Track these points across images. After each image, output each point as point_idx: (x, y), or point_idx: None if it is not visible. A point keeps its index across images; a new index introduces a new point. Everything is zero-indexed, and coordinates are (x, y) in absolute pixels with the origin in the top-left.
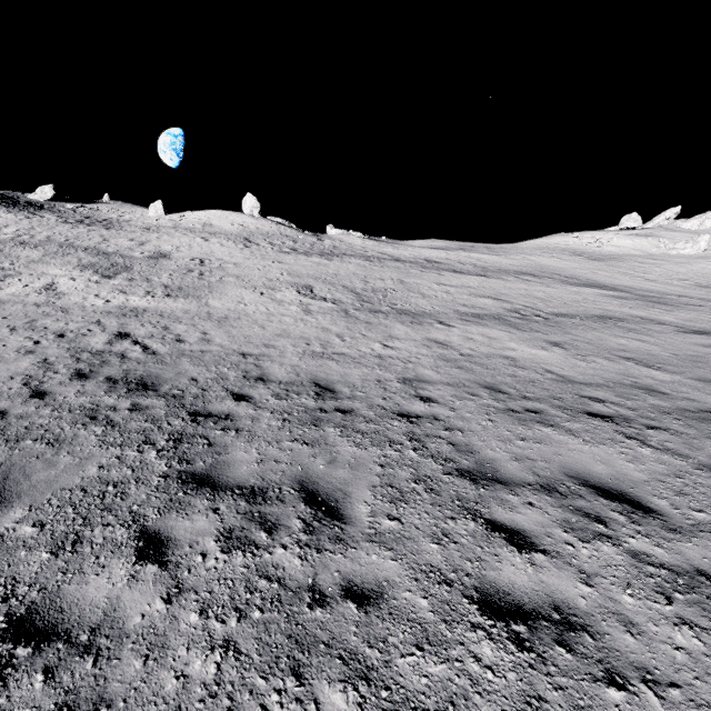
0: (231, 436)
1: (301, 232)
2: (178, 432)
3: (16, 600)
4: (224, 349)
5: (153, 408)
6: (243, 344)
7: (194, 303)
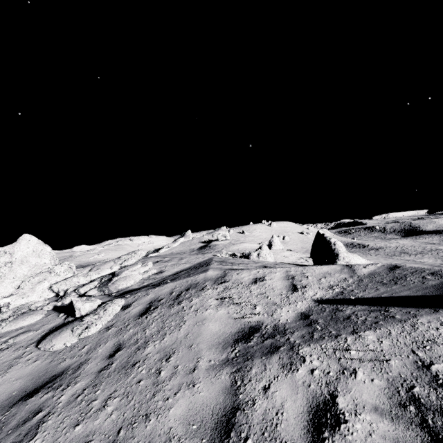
0: None
1: None
2: None
3: None
4: None
5: None
6: None
7: None
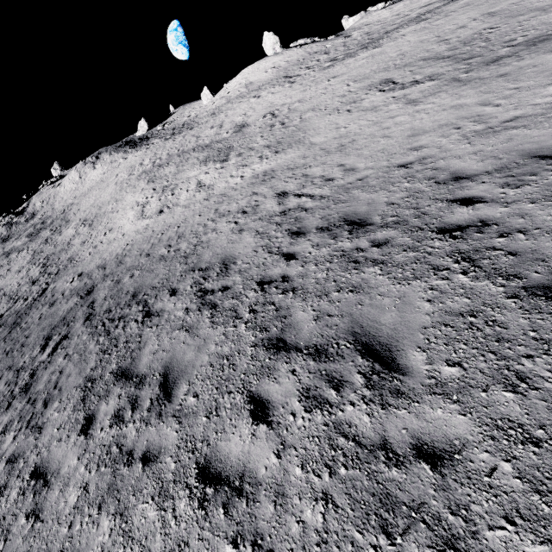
0: (523, 239)
1: (325, 41)
2: (454, 252)
3: (548, 445)
4: (377, 169)
5: (393, 238)
6: (389, 158)
7: (302, 148)
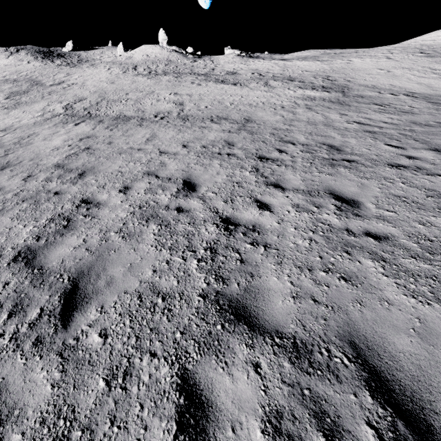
0: None
1: (184, 56)
2: None
3: None
4: None
5: None
6: None
7: (5, 112)
